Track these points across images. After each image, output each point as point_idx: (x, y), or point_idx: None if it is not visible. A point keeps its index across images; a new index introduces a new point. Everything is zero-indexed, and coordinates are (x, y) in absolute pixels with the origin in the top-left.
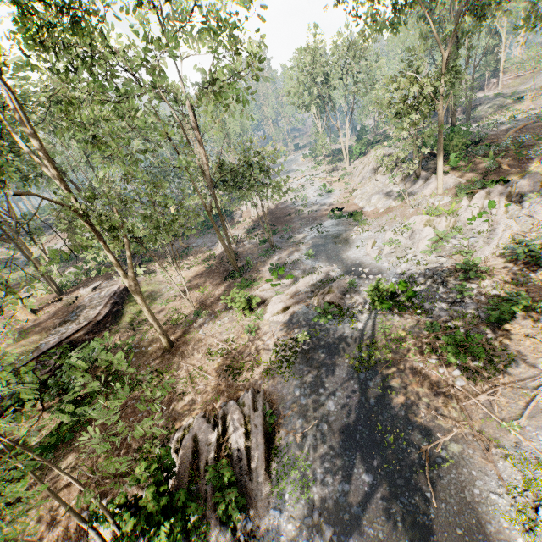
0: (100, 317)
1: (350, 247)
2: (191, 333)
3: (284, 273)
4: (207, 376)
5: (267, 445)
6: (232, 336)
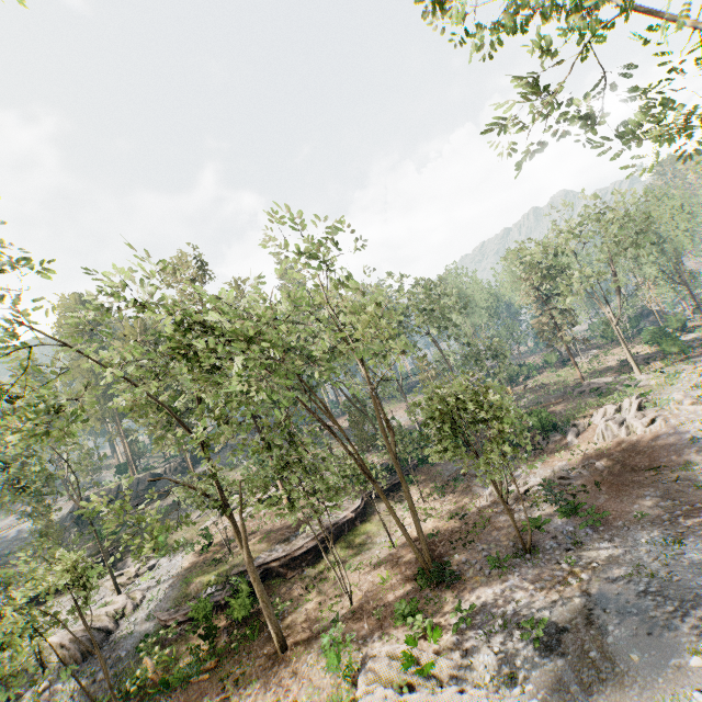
0: (299, 551)
1: (639, 689)
2: (308, 647)
3: (471, 637)
4: None
5: None
6: None
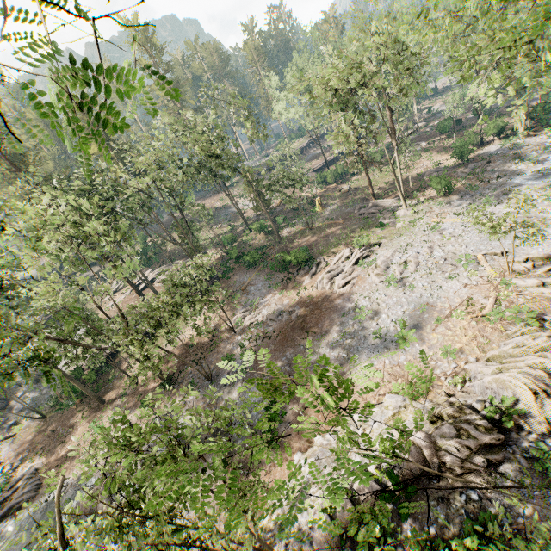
0: None
1: None
2: (111, 405)
3: None
4: (66, 448)
5: (3, 516)
6: (93, 438)
